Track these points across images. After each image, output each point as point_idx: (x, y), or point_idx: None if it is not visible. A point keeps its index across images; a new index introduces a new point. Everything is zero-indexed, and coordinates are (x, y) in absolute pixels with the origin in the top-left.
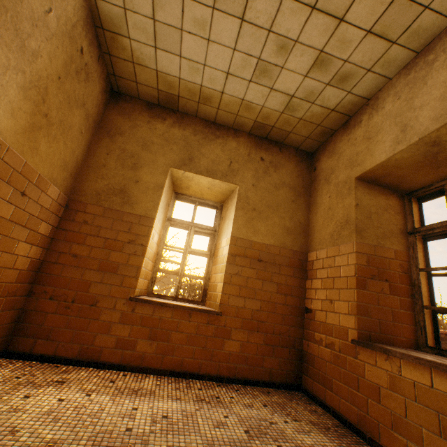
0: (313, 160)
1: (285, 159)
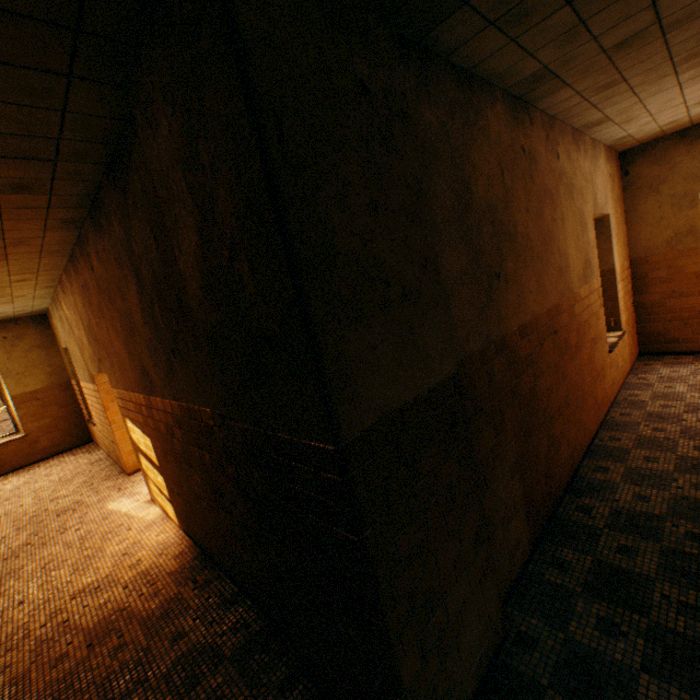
0: (50, 320)
1: (25, 329)
